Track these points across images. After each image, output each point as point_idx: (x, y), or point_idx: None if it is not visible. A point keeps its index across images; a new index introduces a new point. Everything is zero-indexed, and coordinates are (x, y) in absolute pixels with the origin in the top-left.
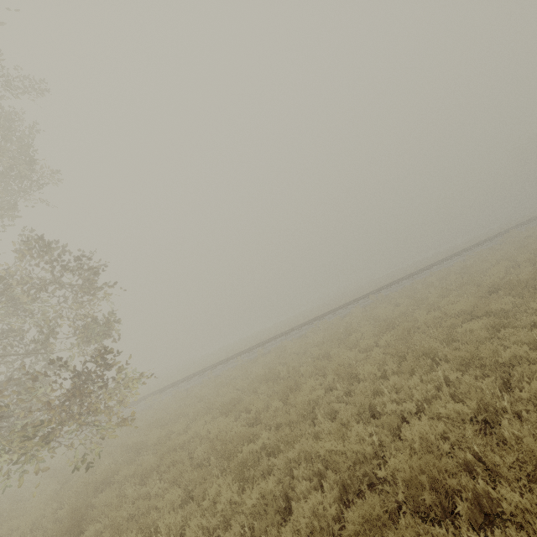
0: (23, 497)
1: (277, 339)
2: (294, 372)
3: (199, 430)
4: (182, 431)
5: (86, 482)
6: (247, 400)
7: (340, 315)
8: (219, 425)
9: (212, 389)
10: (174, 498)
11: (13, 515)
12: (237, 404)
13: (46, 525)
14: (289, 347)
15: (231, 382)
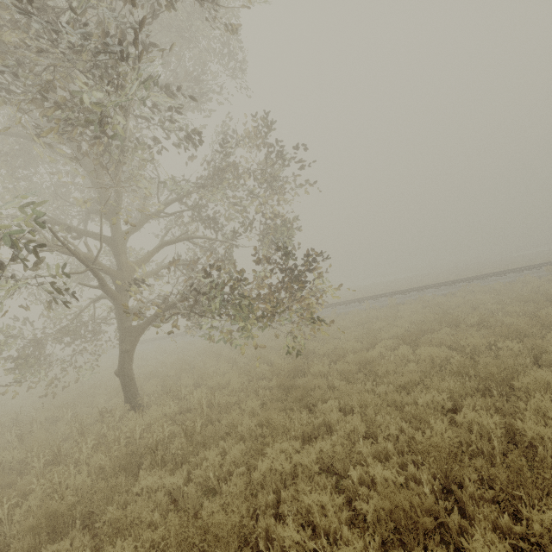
0: (195, 366)
1: (408, 293)
2: (497, 321)
3: (385, 352)
4: (358, 349)
5: (276, 366)
6: (438, 336)
7: (497, 281)
8: (429, 350)
9: (353, 323)
10: (440, 401)
11: (207, 375)
12: (416, 338)
13: (251, 390)
14: (441, 301)
15: (379, 320)
